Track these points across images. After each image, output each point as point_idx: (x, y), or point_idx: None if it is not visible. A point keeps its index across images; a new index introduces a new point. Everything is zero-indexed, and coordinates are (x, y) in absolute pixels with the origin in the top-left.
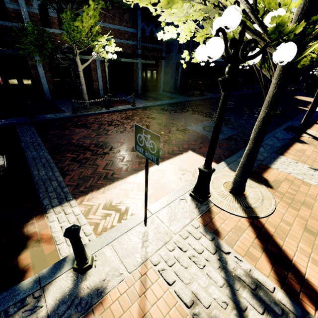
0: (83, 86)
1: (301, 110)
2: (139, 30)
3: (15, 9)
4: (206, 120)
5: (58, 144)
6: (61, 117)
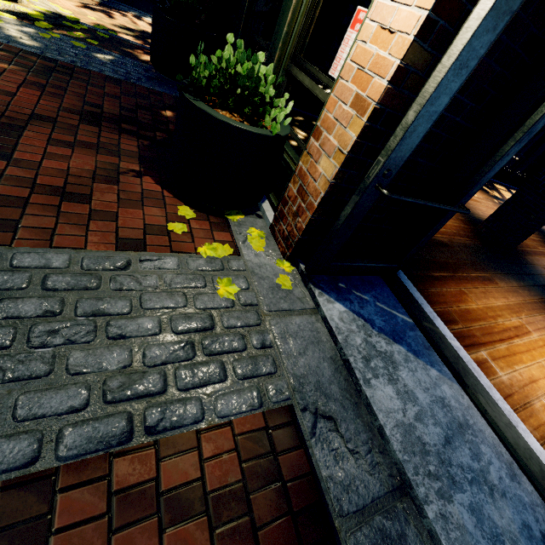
0: None
1: None
2: None
3: None
4: None
5: None
6: None
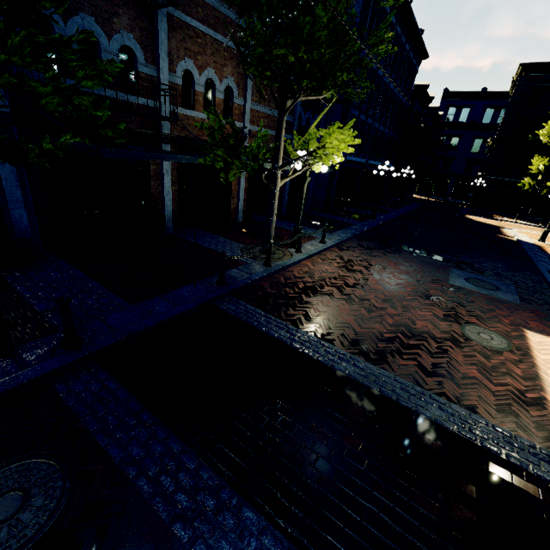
0: (274, 216)
1: (507, 240)
2: (296, 117)
3: (149, 75)
4: (449, 267)
5: (350, 340)
6: (261, 275)
